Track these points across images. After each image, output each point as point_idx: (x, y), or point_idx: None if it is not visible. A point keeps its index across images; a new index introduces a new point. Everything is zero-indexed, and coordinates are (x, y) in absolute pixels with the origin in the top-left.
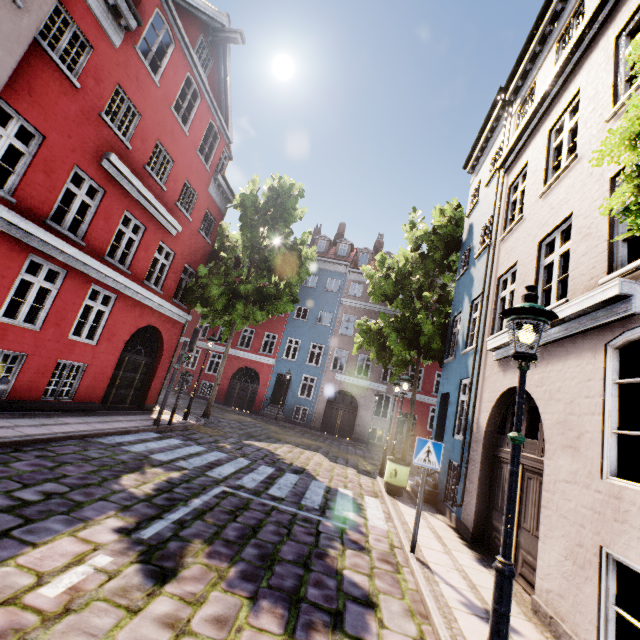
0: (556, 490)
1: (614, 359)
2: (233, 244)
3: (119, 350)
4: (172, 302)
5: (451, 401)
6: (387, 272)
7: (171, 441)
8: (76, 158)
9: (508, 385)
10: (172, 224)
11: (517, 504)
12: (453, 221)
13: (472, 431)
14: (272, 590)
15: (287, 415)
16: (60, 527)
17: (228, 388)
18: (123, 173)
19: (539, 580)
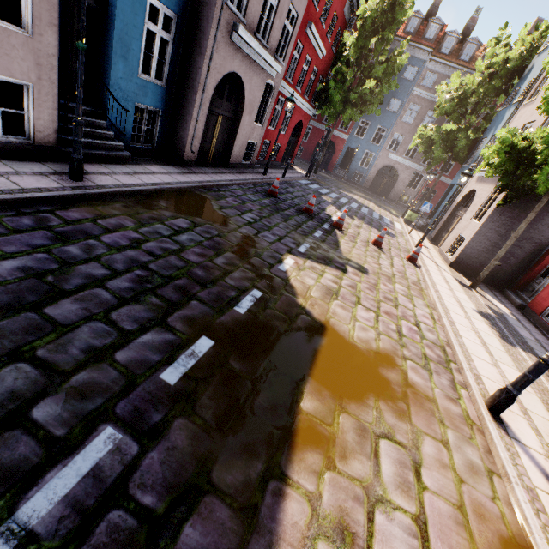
0: (461, 223)
1: (496, 188)
2: (348, 52)
3: (289, 136)
4: (310, 104)
5: (453, 189)
6: (454, 93)
7: (316, 186)
8: (299, 35)
9: (473, 188)
10: (322, 53)
11: (451, 229)
12: (533, 45)
13: (452, 204)
14: (374, 227)
15: (348, 177)
16: (326, 205)
17: (312, 152)
18: (313, 33)
19: (443, 244)
